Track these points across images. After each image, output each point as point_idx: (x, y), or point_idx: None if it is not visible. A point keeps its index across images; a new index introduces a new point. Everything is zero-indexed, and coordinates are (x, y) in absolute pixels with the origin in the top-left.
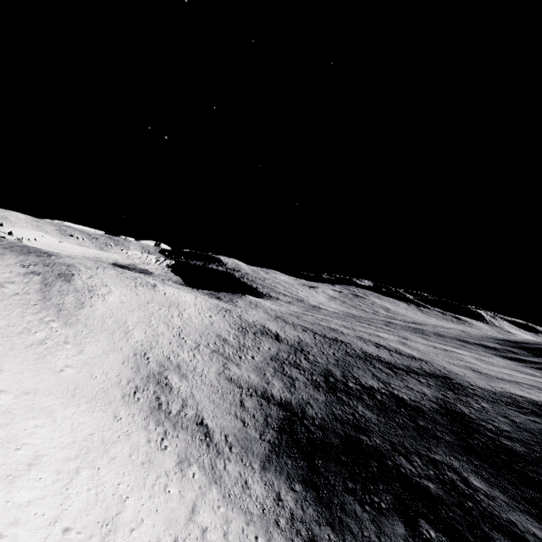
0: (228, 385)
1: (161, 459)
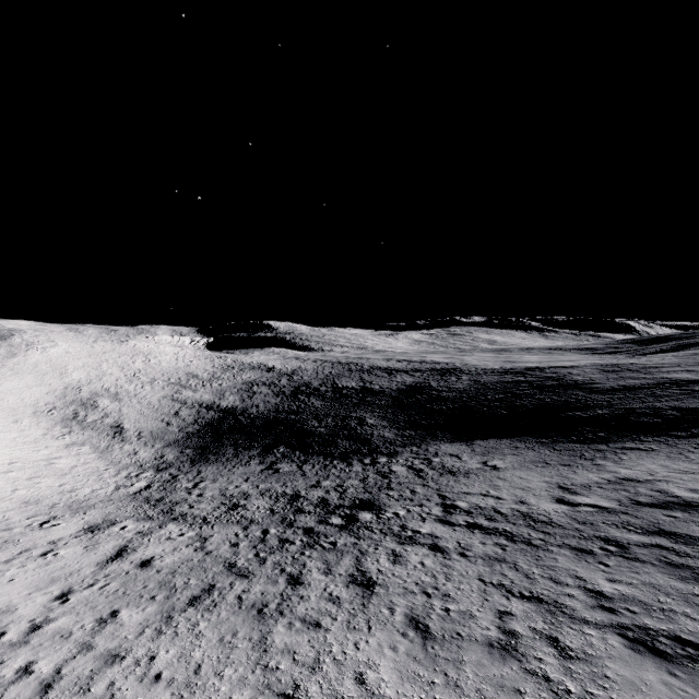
0: (169, 403)
1: (50, 442)
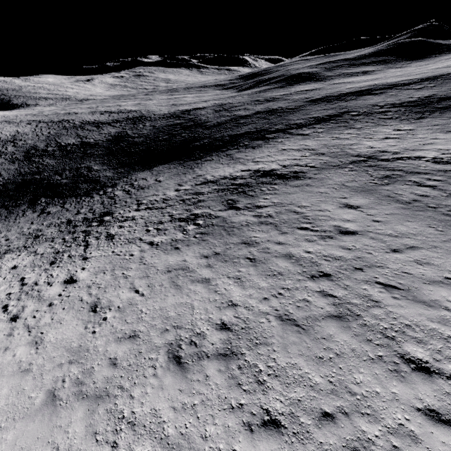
0: None
1: None
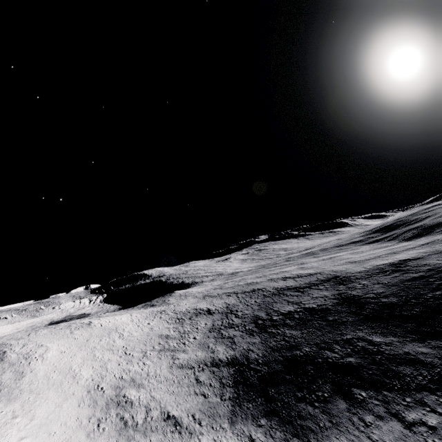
0: (181, 372)
1: None
